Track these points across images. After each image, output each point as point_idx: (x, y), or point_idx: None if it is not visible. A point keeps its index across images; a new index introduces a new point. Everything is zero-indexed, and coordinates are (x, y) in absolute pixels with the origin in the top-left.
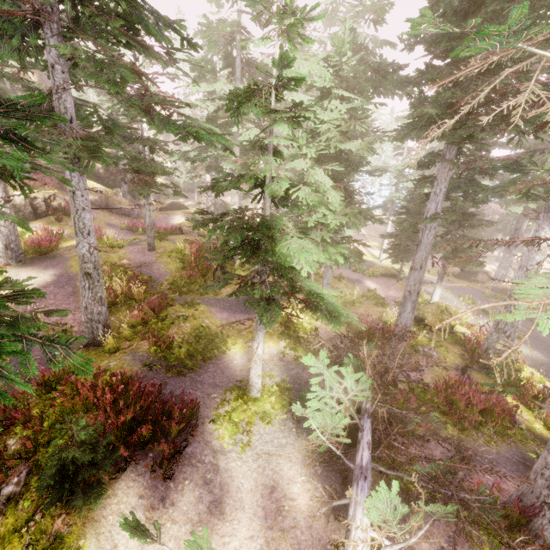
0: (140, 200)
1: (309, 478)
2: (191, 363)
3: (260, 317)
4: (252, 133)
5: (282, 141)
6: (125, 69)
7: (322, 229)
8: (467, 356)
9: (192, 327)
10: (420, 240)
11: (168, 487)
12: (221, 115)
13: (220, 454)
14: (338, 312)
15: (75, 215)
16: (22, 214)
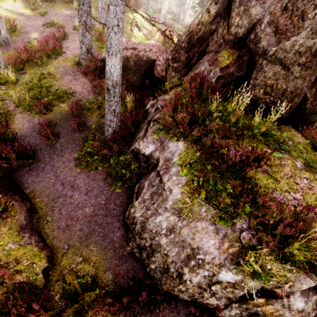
0: None
1: None
2: None
3: None
4: None
5: None
6: None
7: None
8: None
9: None
10: None
11: None
12: None
13: None
14: None
15: None
16: (137, 4)
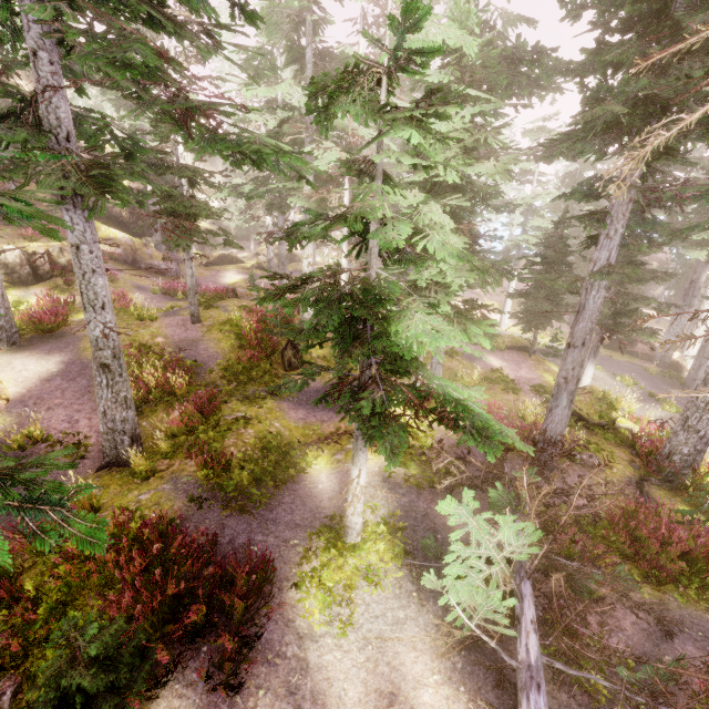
0: (179, 252)
1: (445, 677)
2: (258, 491)
3: (366, 436)
4: (332, 155)
5: (402, 158)
6: (143, 44)
7: (437, 290)
8: (638, 462)
9: (257, 435)
10: (583, 304)
11: (234, 704)
12: (287, 131)
13: (309, 640)
14: (490, 429)
15: (81, 280)
16: (18, 276)
